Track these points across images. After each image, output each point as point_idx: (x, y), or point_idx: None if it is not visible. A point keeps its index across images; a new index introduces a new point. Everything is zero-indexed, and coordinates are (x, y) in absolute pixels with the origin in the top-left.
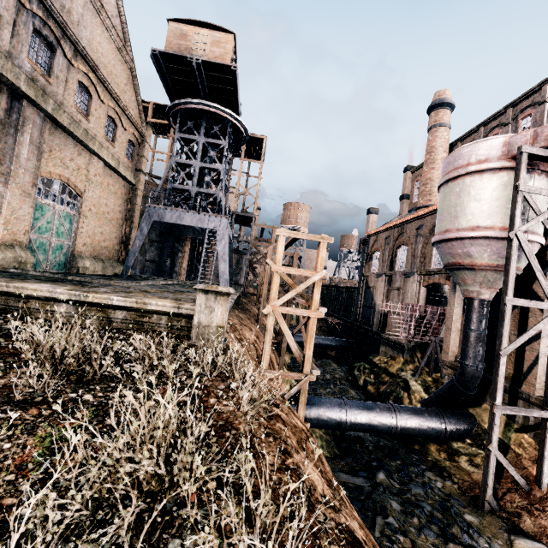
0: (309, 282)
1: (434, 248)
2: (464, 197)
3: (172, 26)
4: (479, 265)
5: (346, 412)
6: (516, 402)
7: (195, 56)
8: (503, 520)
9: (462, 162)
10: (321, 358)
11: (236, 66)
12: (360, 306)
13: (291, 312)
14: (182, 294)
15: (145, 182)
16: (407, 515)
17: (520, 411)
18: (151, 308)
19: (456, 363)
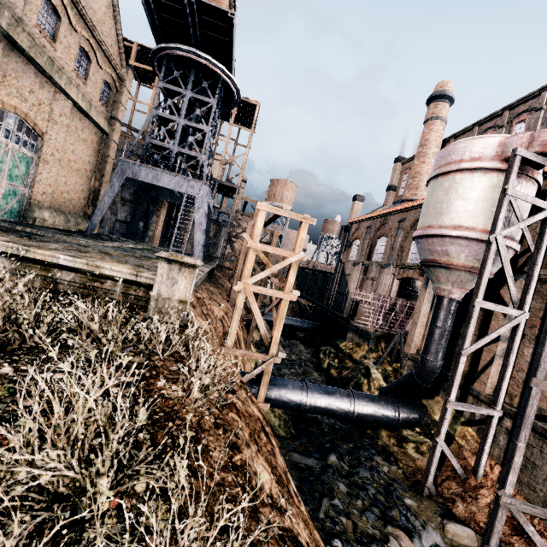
0: (285, 262)
1: (413, 243)
2: (452, 194)
3: None
4: (454, 265)
5: (307, 395)
6: (466, 398)
7: None
8: (438, 504)
9: (456, 157)
10: (290, 338)
11: (234, 13)
12: (333, 291)
13: (263, 291)
14: (148, 260)
15: (122, 134)
16: (352, 498)
17: (470, 408)
18: (105, 273)
19: (417, 356)
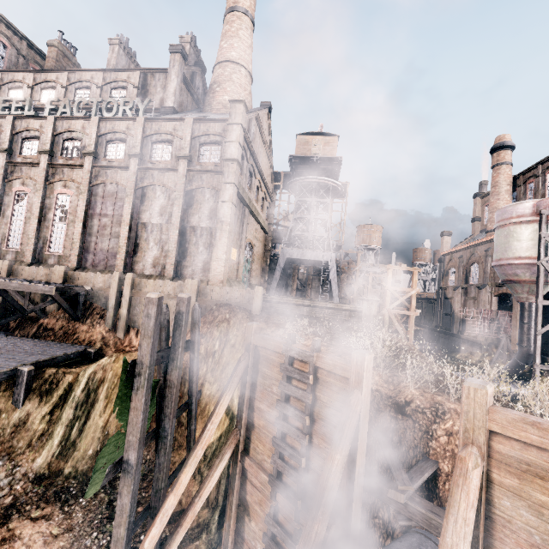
0: (408, 295)
1: None
2: (510, 238)
3: (299, 138)
4: (523, 281)
5: None
6: None
7: (314, 154)
8: None
9: (507, 216)
10: None
11: (342, 157)
12: (439, 314)
13: (398, 312)
14: None
15: None
16: None
17: None
18: (343, 308)
19: None
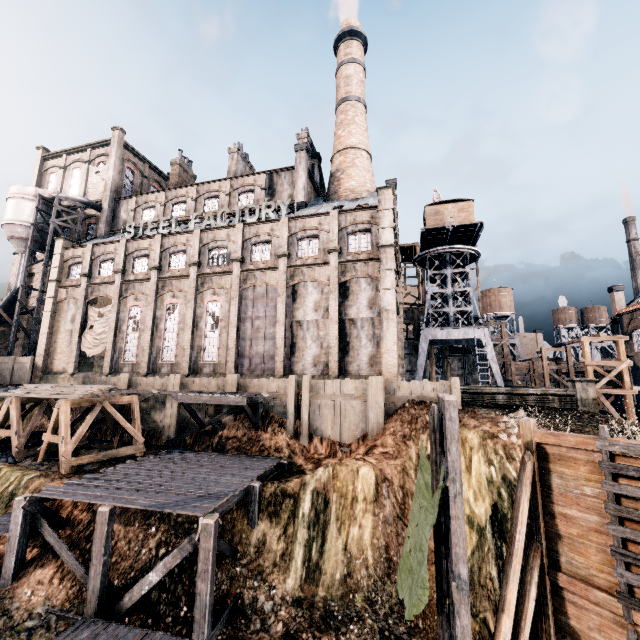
0: (618, 369)
1: None
2: None
3: (428, 209)
4: None
5: None
6: None
7: (448, 223)
8: None
9: None
10: None
11: (482, 222)
12: None
13: (609, 392)
14: None
15: None
16: None
17: None
18: (550, 393)
19: None
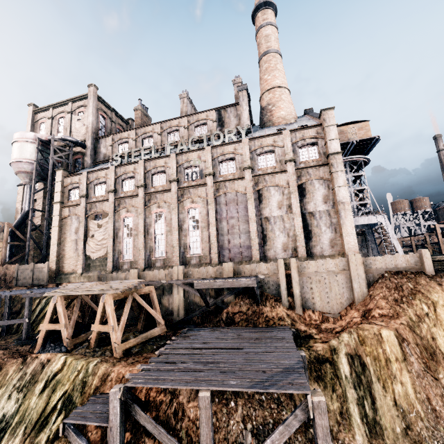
0: None
1: None
2: None
3: None
4: None
5: None
6: None
7: (351, 139)
8: None
9: None
10: None
11: (379, 136)
12: None
13: None
14: None
15: None
16: None
17: None
18: None
19: None
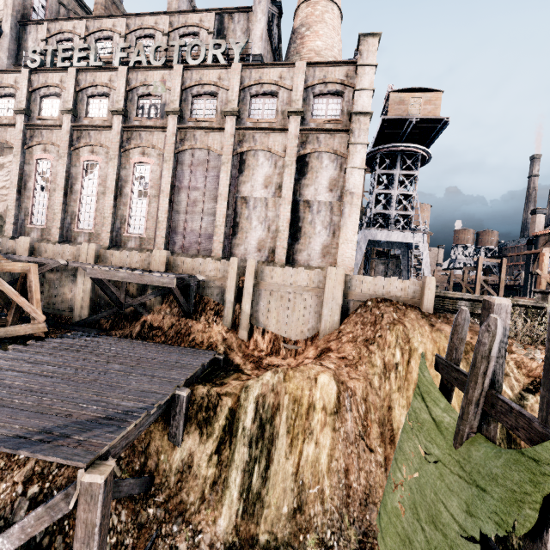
0: None
1: None
2: None
3: (392, 96)
4: None
5: None
6: None
7: (411, 115)
8: None
9: None
10: None
11: (448, 118)
12: None
13: None
14: None
15: None
16: None
17: None
18: (519, 303)
19: None
